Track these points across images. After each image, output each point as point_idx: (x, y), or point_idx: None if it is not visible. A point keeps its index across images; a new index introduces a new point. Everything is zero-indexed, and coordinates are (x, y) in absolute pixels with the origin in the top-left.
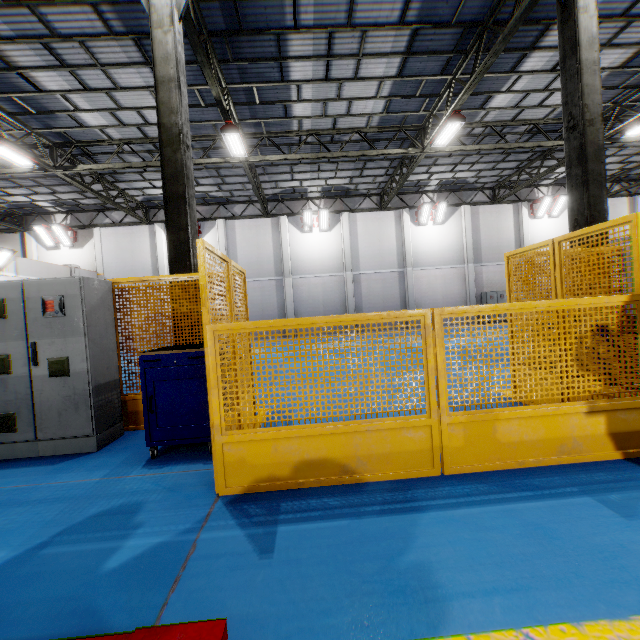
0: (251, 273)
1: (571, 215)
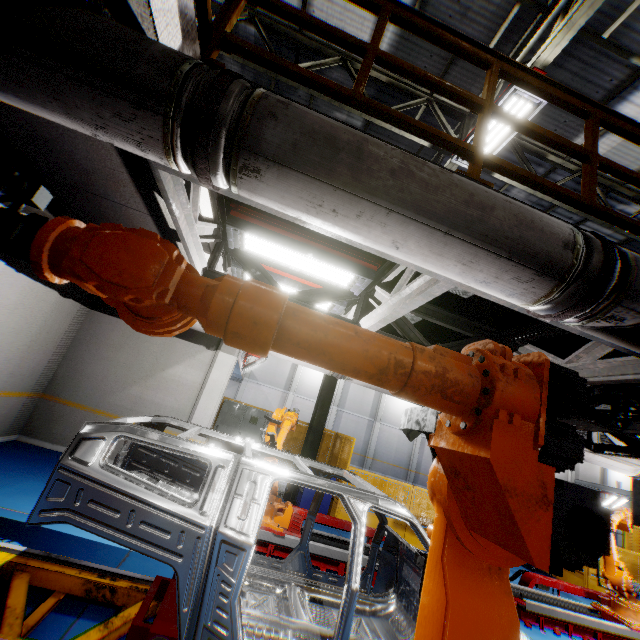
0: (353, 408)
1: (632, 504)
